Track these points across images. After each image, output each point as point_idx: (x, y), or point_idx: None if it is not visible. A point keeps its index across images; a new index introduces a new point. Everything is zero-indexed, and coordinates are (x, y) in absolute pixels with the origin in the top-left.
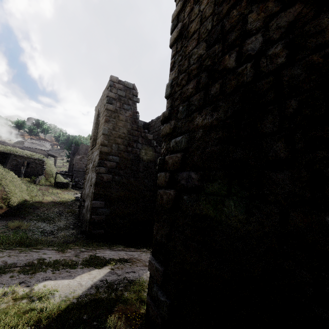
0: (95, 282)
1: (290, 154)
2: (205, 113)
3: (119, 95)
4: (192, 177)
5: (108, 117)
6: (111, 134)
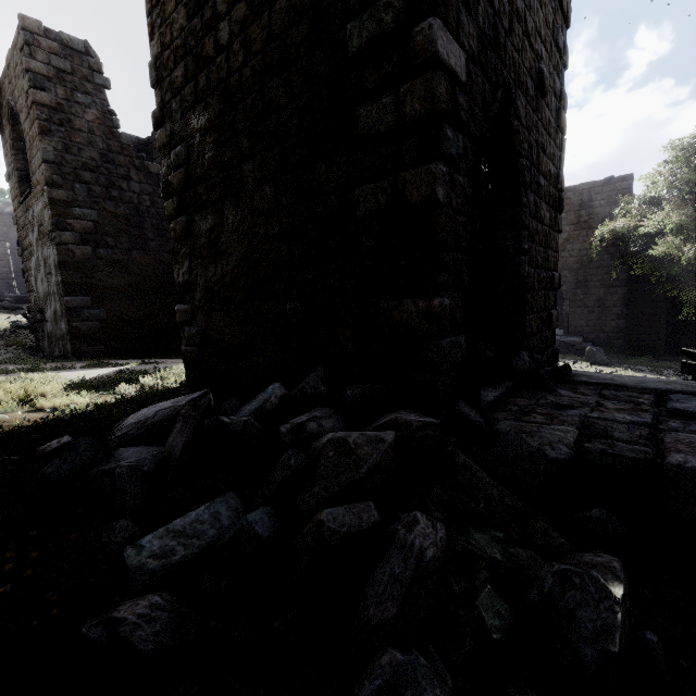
0: (112, 371)
1: (251, 149)
2: (199, 113)
3: (56, 69)
4: (199, 193)
5: (45, 122)
6: (65, 161)
